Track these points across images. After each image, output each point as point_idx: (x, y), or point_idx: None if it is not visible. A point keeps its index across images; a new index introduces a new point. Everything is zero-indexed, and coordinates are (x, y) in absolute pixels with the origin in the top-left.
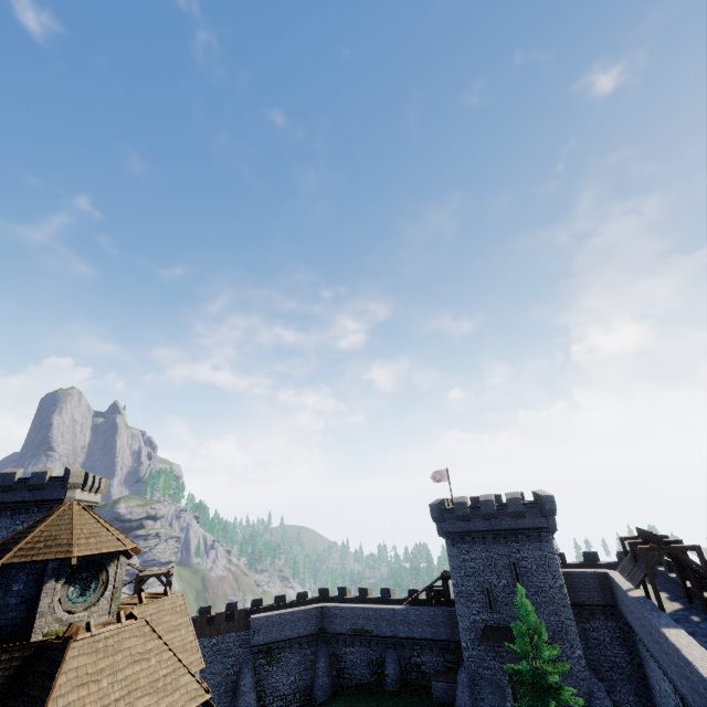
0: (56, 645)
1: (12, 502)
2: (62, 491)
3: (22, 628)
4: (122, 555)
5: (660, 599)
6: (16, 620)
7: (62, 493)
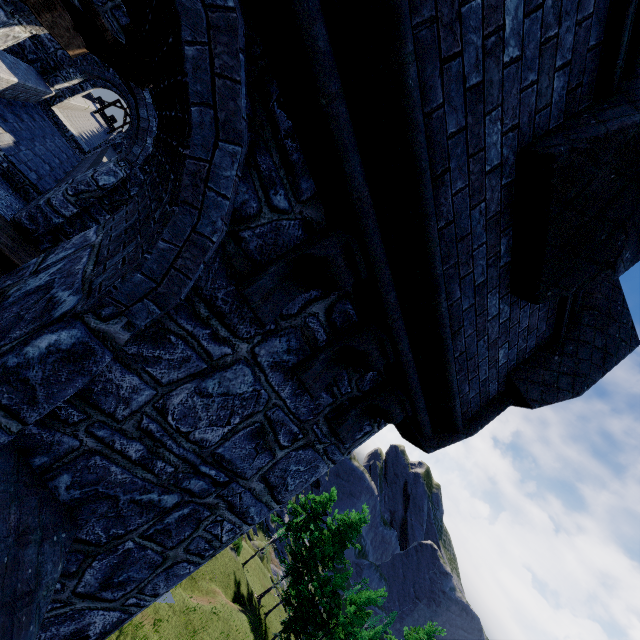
0: None
1: None
2: None
3: None
4: None
5: (102, 108)
6: None
7: None
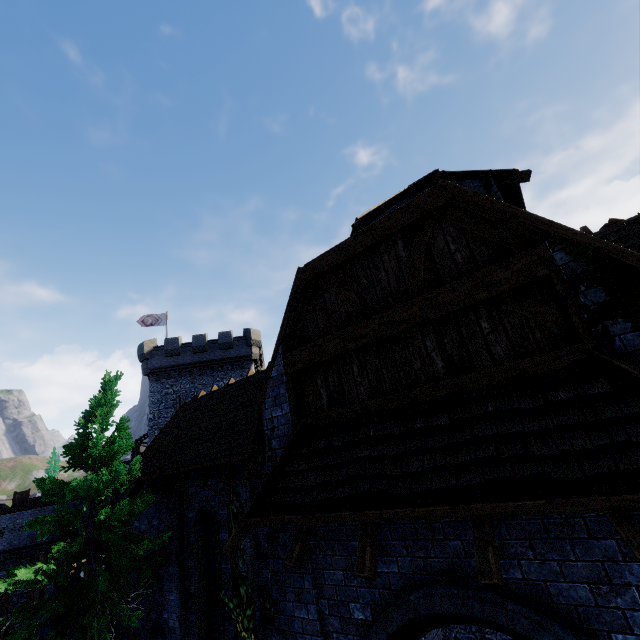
0: (607, 232)
1: (209, 360)
2: (247, 348)
3: None
4: None
5: None
6: None
7: (247, 350)
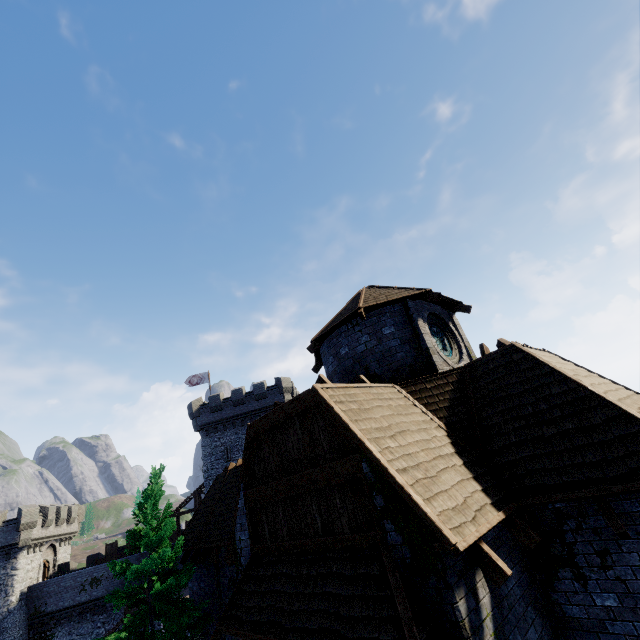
0: (490, 357)
1: (248, 412)
2: (280, 396)
3: (419, 367)
4: (457, 310)
5: None
6: (407, 360)
7: (281, 397)
